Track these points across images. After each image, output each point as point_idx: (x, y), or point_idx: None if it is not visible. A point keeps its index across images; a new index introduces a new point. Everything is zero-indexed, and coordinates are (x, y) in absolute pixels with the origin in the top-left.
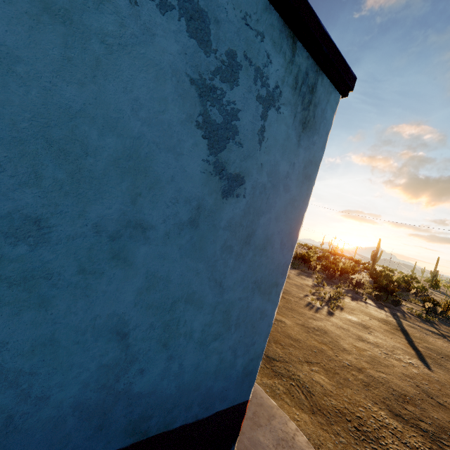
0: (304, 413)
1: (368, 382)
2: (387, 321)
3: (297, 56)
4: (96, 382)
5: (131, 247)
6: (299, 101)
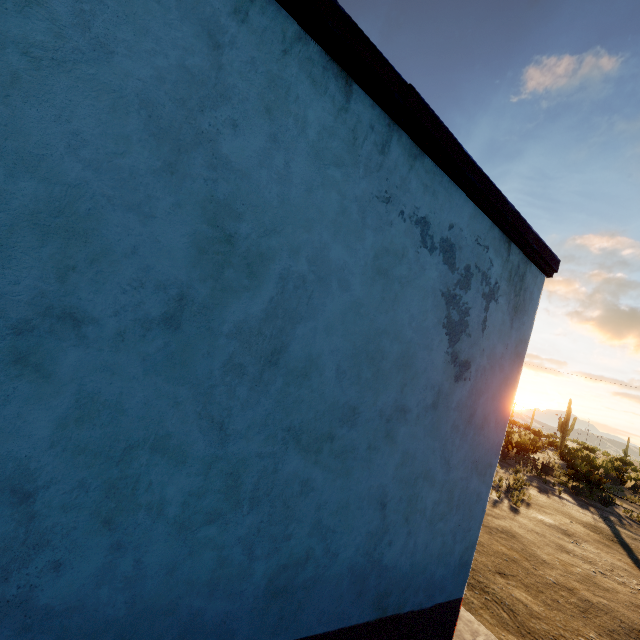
0: (511, 634)
1: (585, 607)
2: (596, 528)
3: (511, 255)
4: (363, 547)
5: (396, 428)
6: (512, 290)
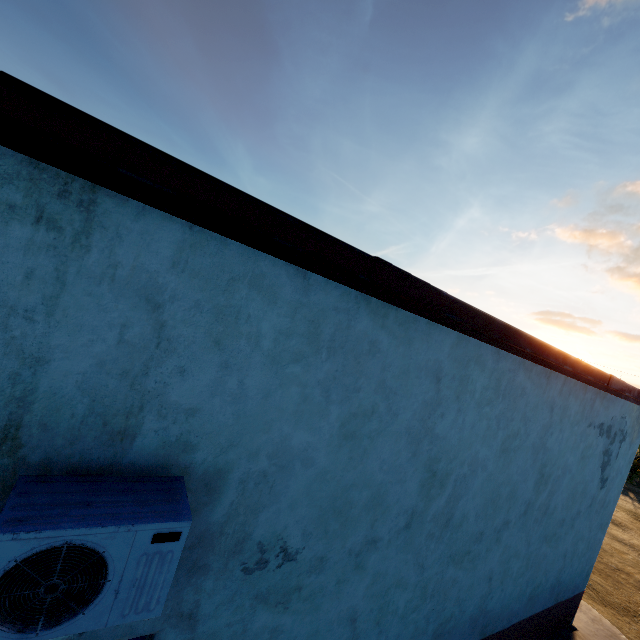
0: (598, 605)
1: (639, 587)
2: (637, 515)
3: (636, 412)
4: (556, 575)
5: (575, 521)
6: (633, 429)
